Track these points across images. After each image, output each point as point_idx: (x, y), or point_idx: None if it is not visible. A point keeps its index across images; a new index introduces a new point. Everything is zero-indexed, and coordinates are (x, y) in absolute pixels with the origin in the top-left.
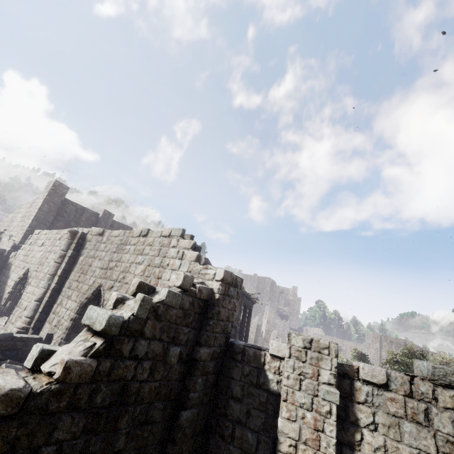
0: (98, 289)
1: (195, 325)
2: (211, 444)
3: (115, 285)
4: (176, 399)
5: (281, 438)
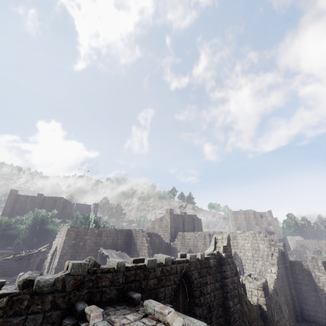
0: (235, 252)
1: (282, 259)
2: (297, 286)
3: (242, 251)
4: (286, 276)
5: (314, 280)
